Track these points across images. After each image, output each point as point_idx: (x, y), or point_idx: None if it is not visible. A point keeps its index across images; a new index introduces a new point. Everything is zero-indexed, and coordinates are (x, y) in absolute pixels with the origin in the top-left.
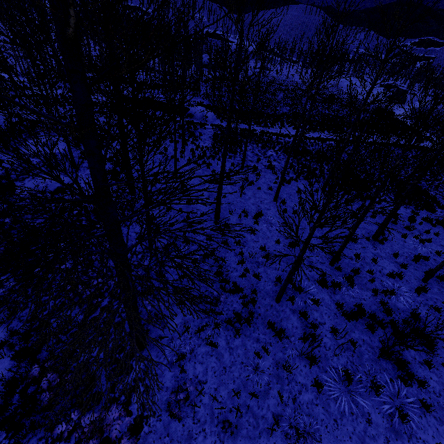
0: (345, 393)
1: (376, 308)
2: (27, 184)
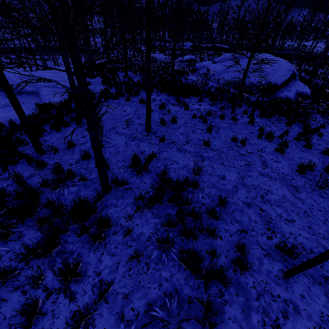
0: None
1: None
2: None
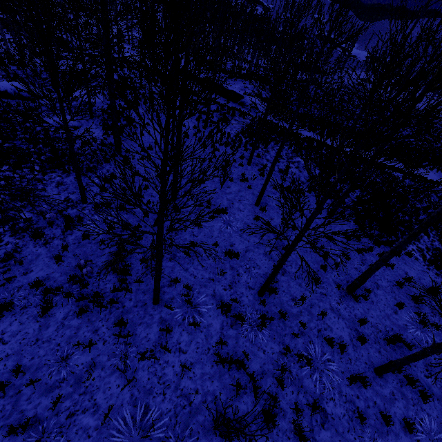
0: None
1: (271, 369)
2: (44, 118)
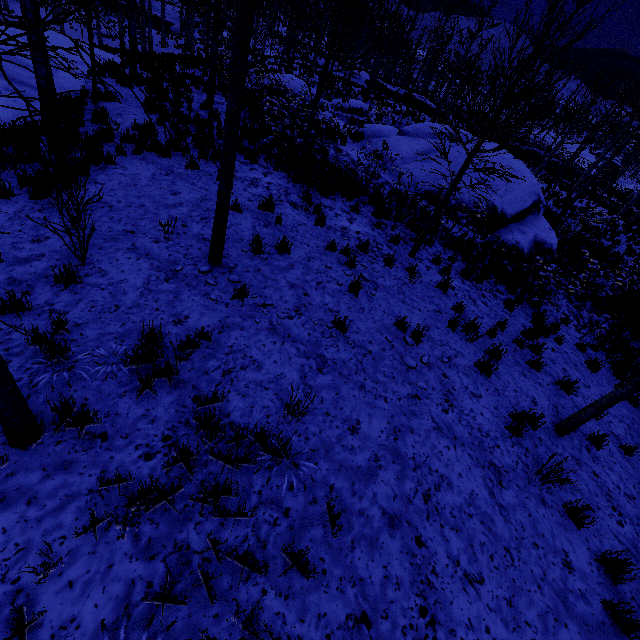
0: None
1: None
2: None
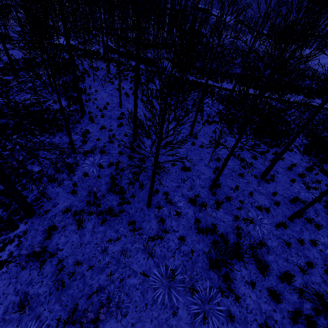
0: (166, 287)
1: (230, 230)
2: (17, 98)
